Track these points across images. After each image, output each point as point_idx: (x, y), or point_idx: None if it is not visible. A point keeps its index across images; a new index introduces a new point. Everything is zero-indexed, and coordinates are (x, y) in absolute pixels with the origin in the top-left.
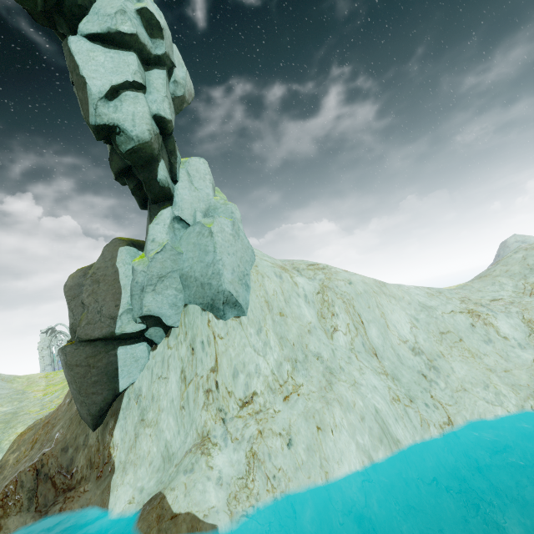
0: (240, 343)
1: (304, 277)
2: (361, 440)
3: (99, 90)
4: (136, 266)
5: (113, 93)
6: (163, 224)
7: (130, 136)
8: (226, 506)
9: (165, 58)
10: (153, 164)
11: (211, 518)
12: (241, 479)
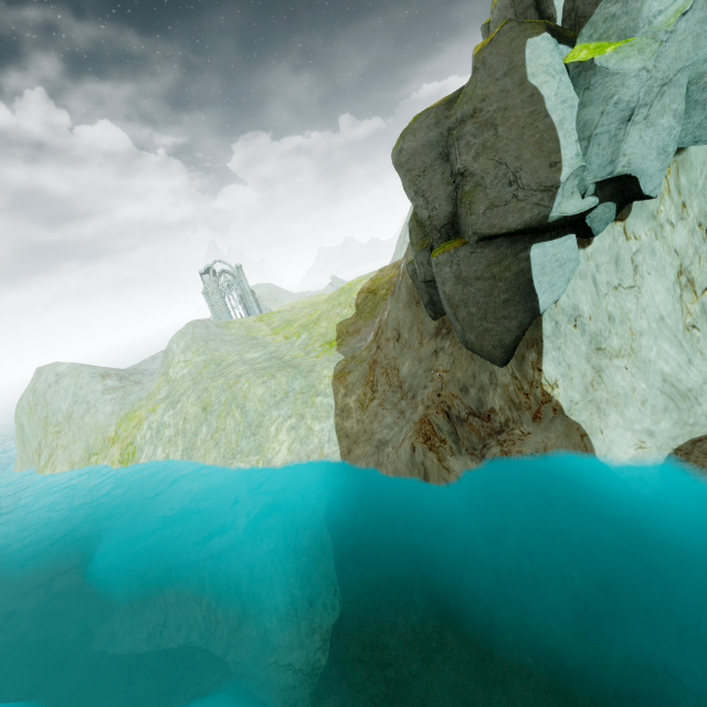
0: None
1: None
2: None
3: None
4: (615, 64)
5: None
6: None
7: None
8: None
9: None
10: None
11: None
12: None
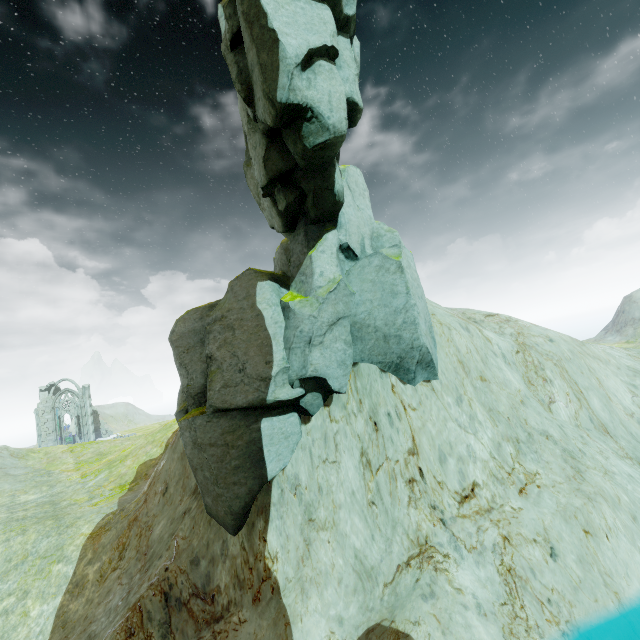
0: (439, 416)
1: (490, 331)
2: None
3: (296, 53)
4: (298, 309)
5: (307, 59)
6: (330, 252)
7: (325, 124)
8: None
9: (352, 22)
10: (328, 169)
11: None
12: (505, 605)
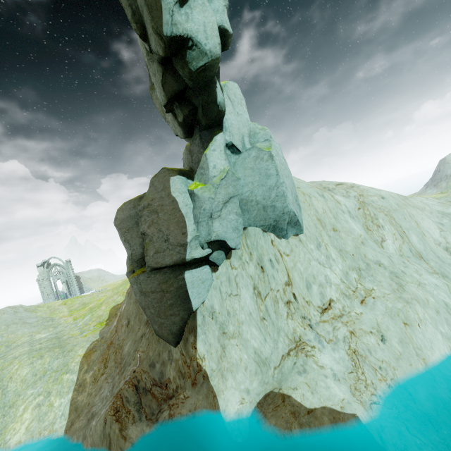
0: (305, 258)
1: (339, 195)
2: (443, 330)
3: None
4: (201, 194)
5: None
6: (219, 150)
7: (203, 50)
8: (353, 397)
9: None
10: (210, 86)
11: (348, 409)
12: (351, 373)
